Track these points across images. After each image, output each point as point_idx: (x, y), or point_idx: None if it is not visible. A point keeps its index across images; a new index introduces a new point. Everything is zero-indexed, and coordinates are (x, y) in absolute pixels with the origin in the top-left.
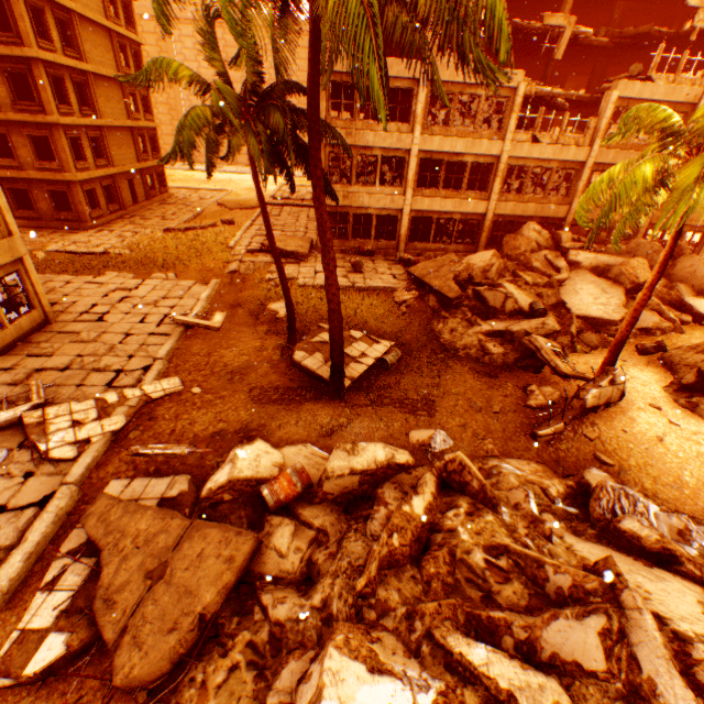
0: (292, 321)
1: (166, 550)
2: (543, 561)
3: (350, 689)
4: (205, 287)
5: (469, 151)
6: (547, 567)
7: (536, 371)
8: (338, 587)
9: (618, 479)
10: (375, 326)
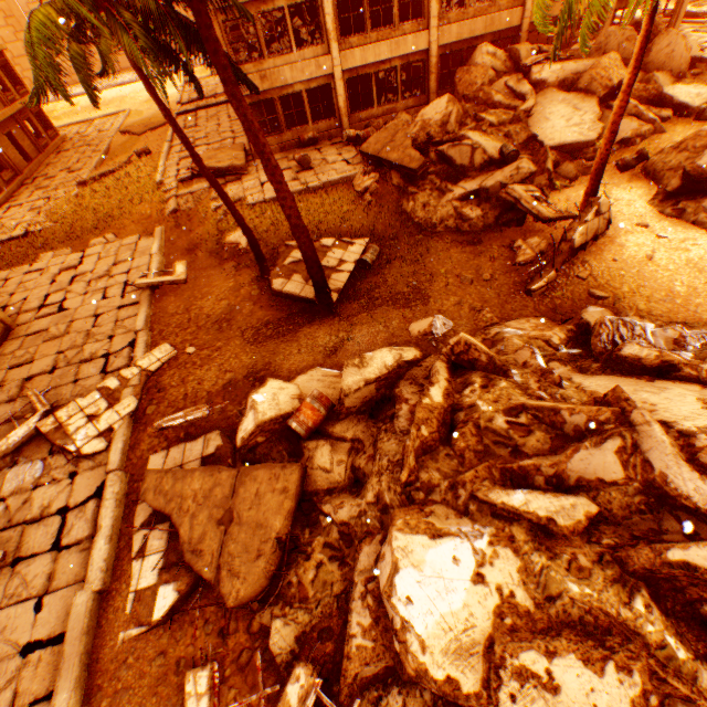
0: (257, 250)
1: (226, 499)
2: (559, 409)
3: (419, 555)
4: (151, 239)
5: None
6: (563, 412)
7: (518, 224)
8: (385, 483)
9: (614, 309)
10: (344, 226)
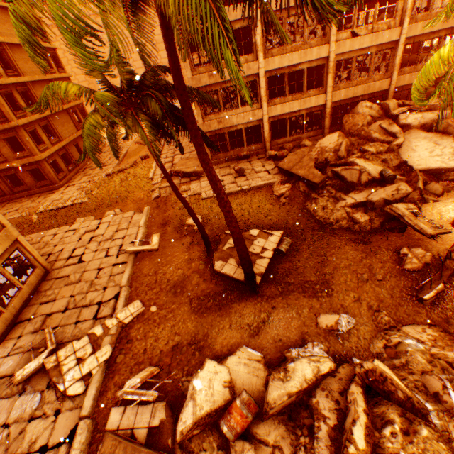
0: (206, 239)
1: None
2: None
3: None
4: (141, 215)
5: (303, 60)
6: None
7: (400, 231)
8: None
9: None
10: (265, 219)
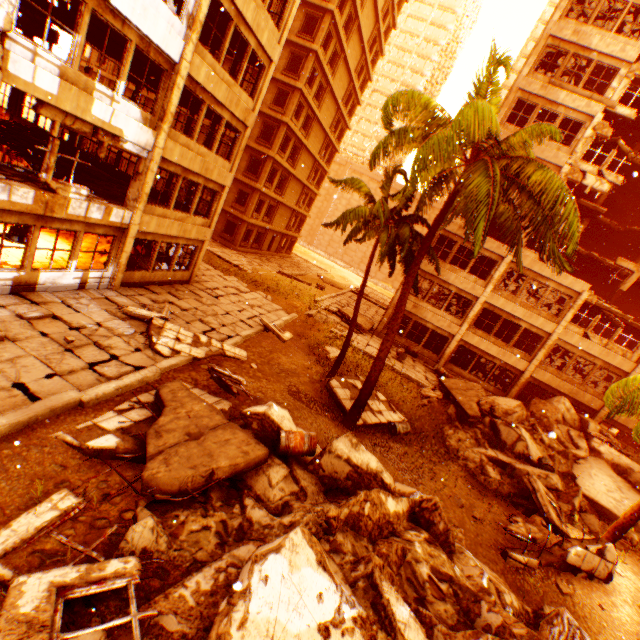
0: (341, 358)
1: (206, 427)
2: (481, 596)
3: (299, 561)
4: (287, 314)
5: (525, 318)
6: (483, 602)
7: (526, 511)
8: (307, 518)
9: None
10: (397, 401)
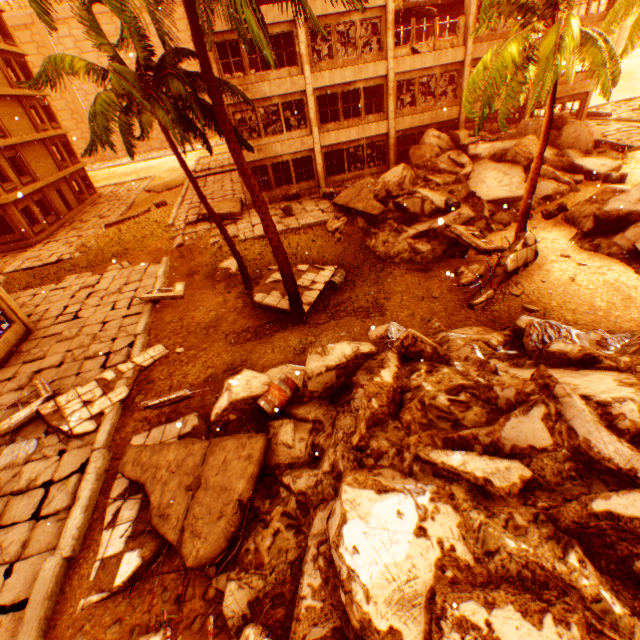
0: (244, 270)
1: (196, 467)
2: (492, 384)
3: (366, 508)
4: (159, 266)
5: (358, 78)
6: (495, 388)
7: (462, 256)
8: (340, 452)
9: (545, 319)
10: (317, 257)
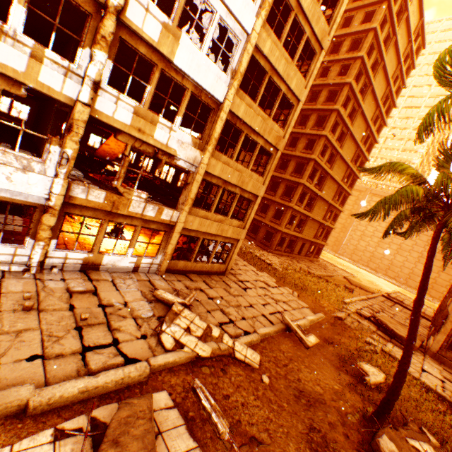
0: (391, 396)
1: None
2: None
3: None
4: (312, 313)
5: None
6: None
7: None
8: None
9: None
10: None
